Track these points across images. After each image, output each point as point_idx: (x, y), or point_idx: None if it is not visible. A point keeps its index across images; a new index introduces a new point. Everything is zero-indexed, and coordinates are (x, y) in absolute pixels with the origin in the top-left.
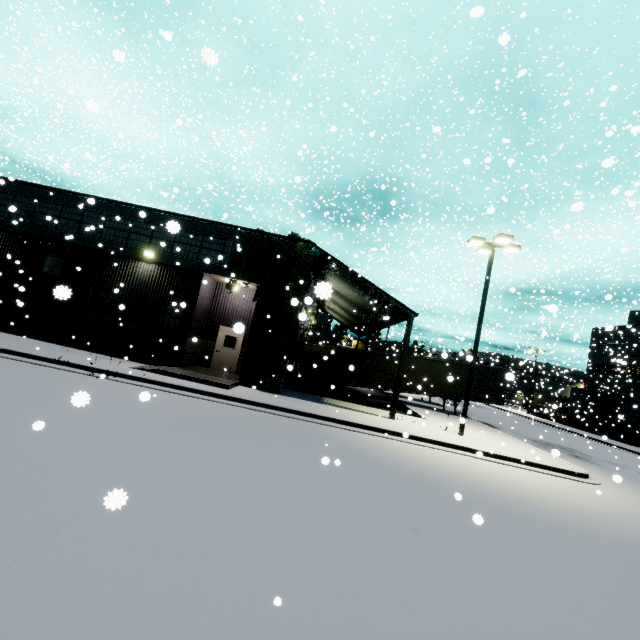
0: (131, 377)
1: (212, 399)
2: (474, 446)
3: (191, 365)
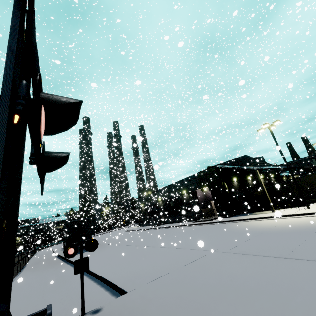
0: (188, 225)
1: (203, 224)
2: (297, 213)
3: (209, 217)
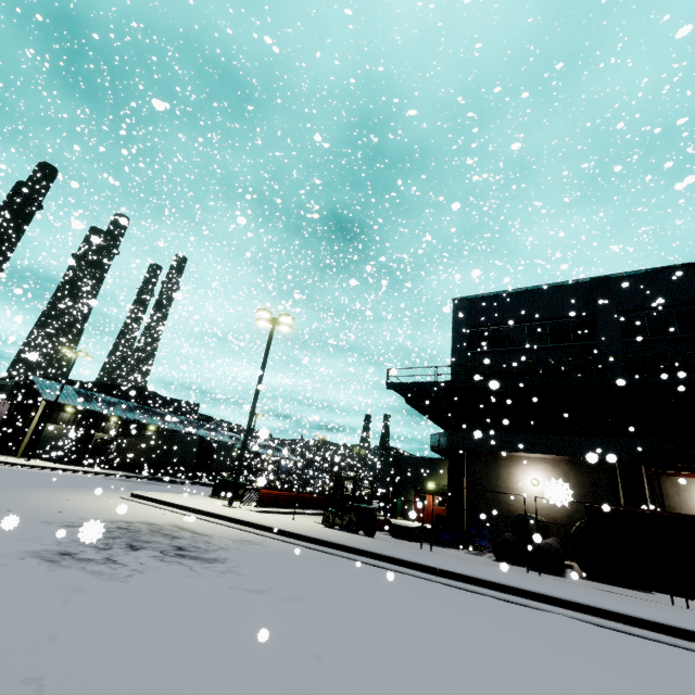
0: None
1: None
2: None
3: None
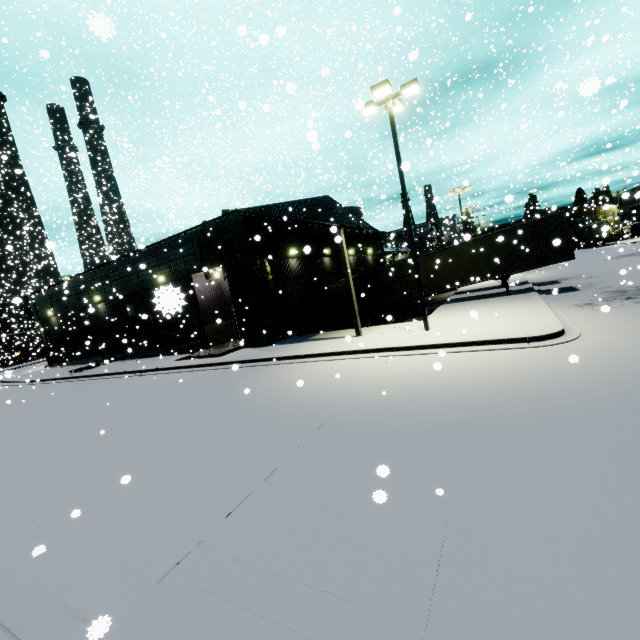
0: (160, 369)
1: (196, 369)
2: (408, 342)
3: (224, 342)
